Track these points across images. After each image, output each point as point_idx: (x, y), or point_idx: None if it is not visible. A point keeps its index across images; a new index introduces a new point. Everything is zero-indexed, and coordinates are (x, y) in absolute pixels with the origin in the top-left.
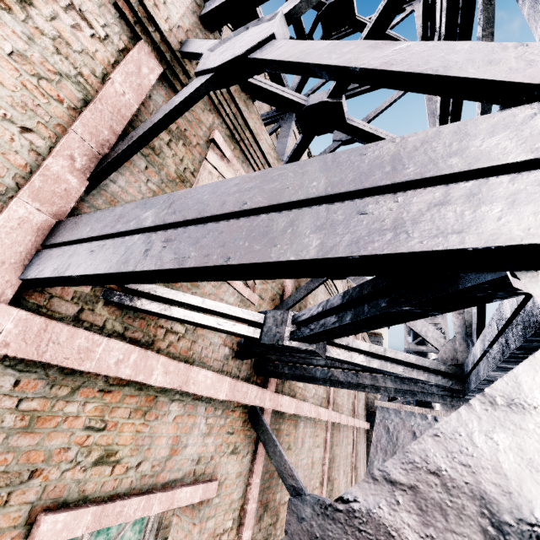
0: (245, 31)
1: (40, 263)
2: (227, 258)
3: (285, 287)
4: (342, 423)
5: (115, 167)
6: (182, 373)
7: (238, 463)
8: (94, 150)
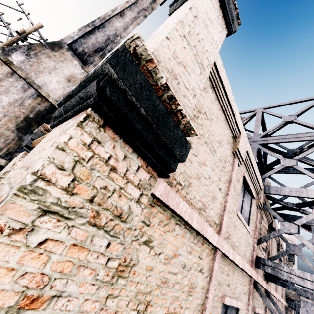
0: (289, 222)
1: (259, 266)
2: (307, 286)
3: (269, 248)
4: (280, 301)
5: (261, 243)
6: (263, 282)
7: (264, 306)
8: (256, 239)
